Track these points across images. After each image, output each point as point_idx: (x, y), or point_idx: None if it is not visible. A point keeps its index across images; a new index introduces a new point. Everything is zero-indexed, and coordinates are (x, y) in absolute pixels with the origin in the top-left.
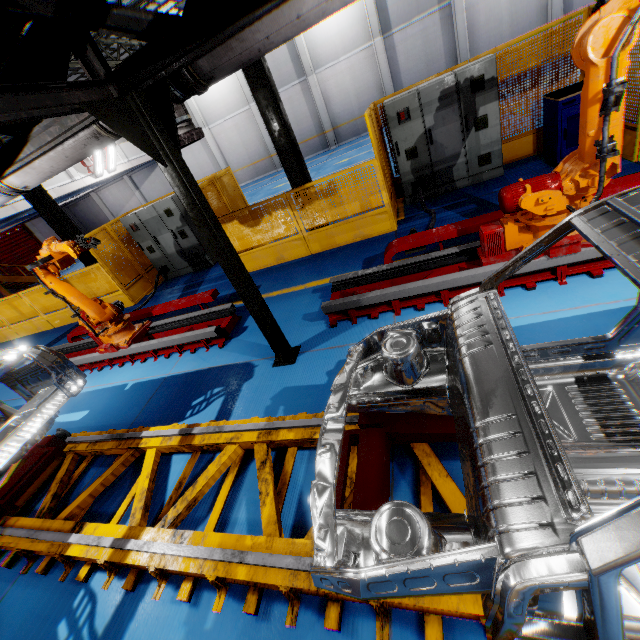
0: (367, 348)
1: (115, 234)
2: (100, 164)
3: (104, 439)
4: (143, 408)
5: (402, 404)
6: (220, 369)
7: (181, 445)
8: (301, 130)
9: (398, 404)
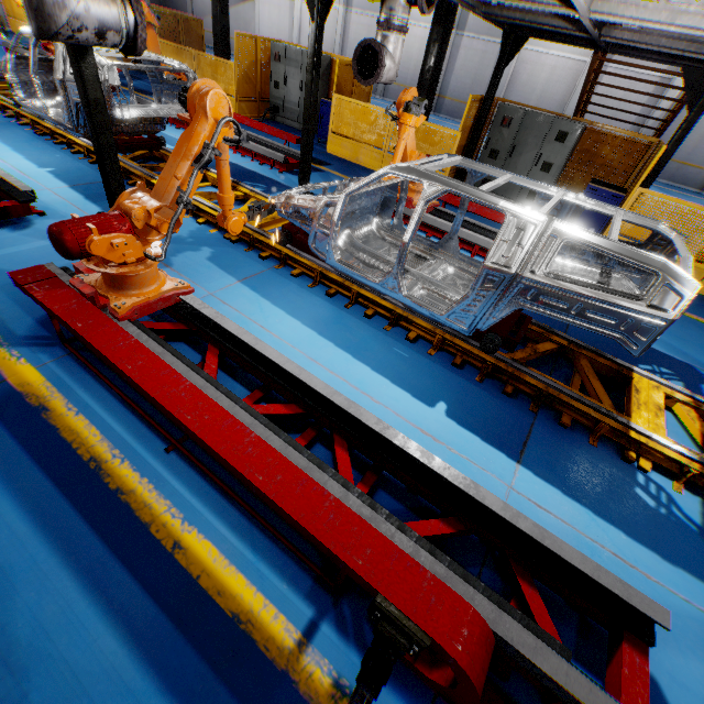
0: None
1: None
2: None
3: None
4: None
5: None
6: None
7: None
8: None
9: None
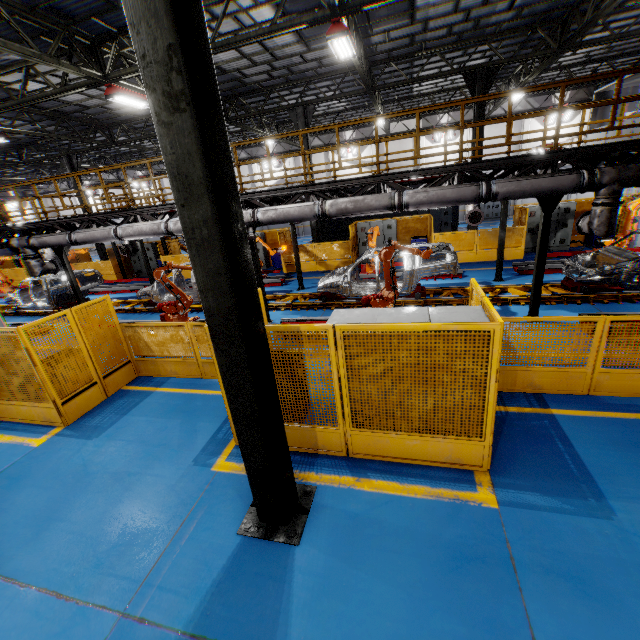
0: None
1: None
2: None
3: None
4: None
5: None
6: None
7: None
8: None
9: None
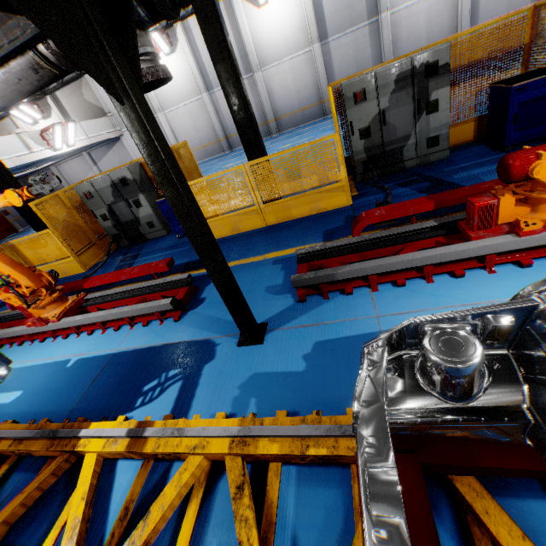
0: (389, 343)
1: (68, 201)
2: (59, 138)
3: (33, 436)
4: (85, 391)
5: (451, 427)
6: (176, 346)
7: (129, 452)
8: None
9: (445, 427)
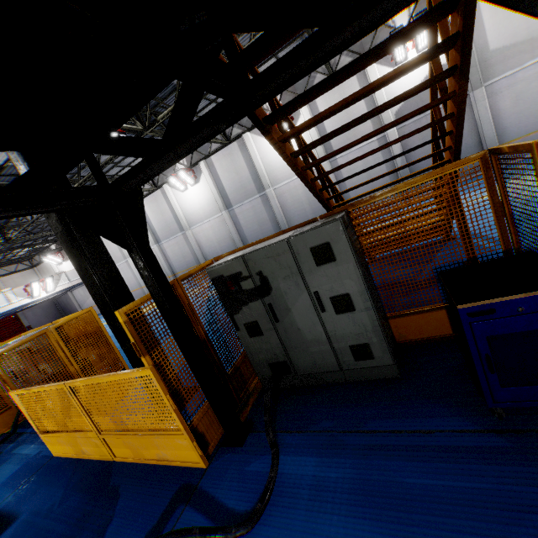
0: None
1: None
2: (38, 290)
3: None
4: None
5: None
6: None
7: None
8: (187, 261)
9: None
